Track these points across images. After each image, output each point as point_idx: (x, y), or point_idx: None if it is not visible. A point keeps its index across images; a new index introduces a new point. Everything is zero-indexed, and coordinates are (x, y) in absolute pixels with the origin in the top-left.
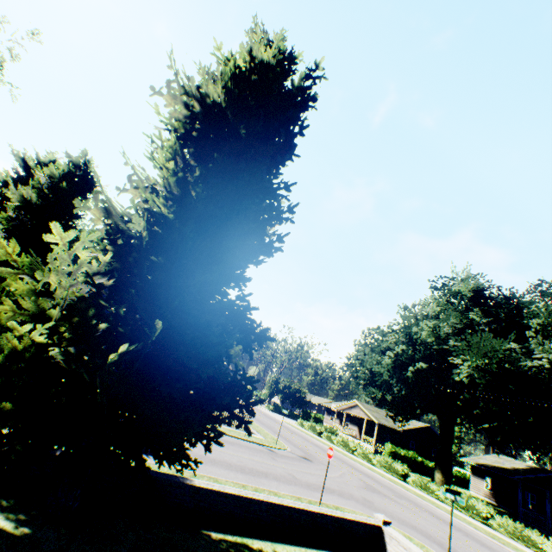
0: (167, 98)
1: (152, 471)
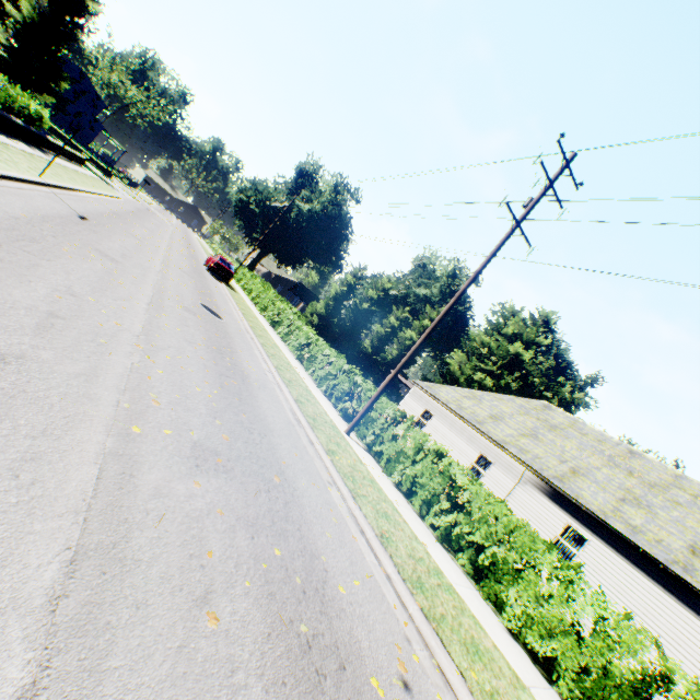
0: None
1: None
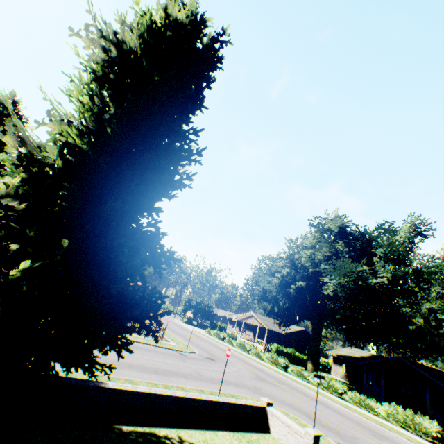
0: (86, 40)
1: (68, 378)
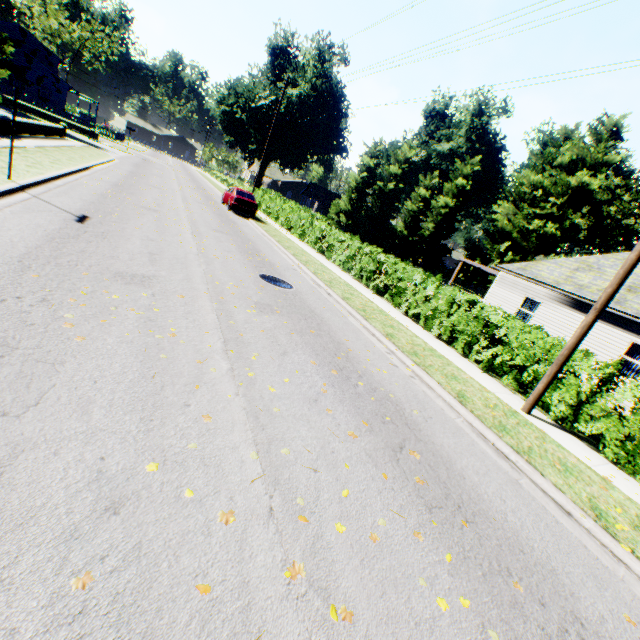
0: None
1: None
